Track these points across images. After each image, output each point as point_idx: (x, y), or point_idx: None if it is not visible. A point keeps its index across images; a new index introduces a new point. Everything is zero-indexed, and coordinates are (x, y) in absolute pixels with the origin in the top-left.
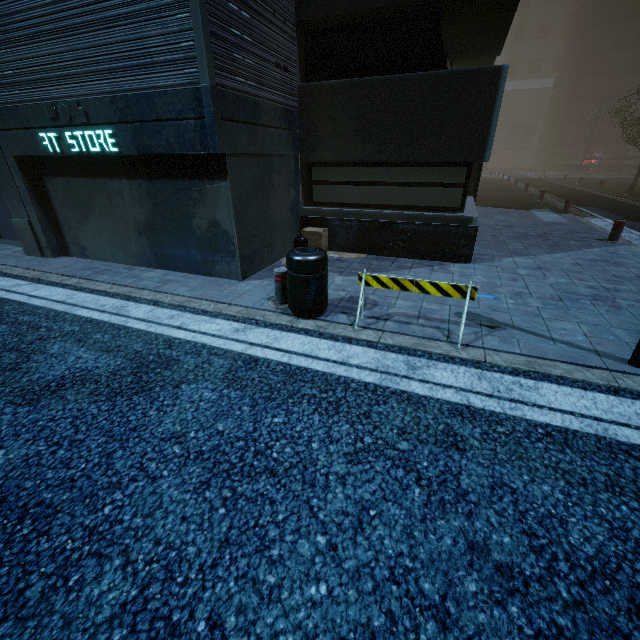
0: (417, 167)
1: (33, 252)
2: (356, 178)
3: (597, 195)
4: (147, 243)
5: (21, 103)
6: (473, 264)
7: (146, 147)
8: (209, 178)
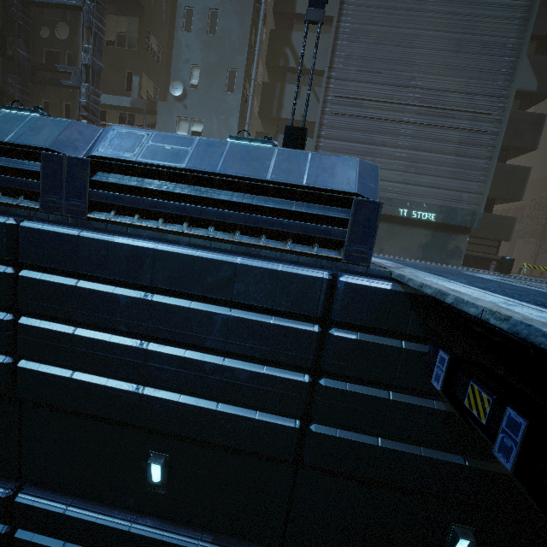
0: (482, 239)
1: None
2: None
3: None
4: (421, 250)
5: (395, 199)
6: None
7: (447, 221)
8: (461, 233)
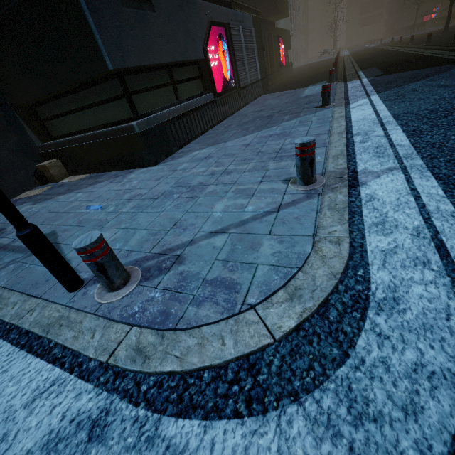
0: (91, 88)
1: None
2: (63, 110)
3: (398, 52)
4: None
5: None
6: (156, 166)
7: None
8: None
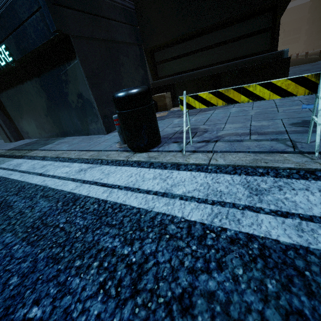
0: (229, 27)
1: (6, 140)
2: (184, 51)
3: None
4: (52, 121)
5: None
6: None
7: (24, 49)
8: (67, 61)
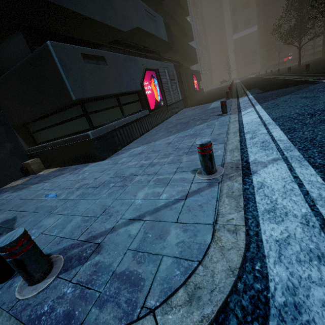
0: (63, 111)
1: None
2: (45, 125)
3: (270, 78)
4: None
5: None
6: (104, 160)
7: None
8: None
